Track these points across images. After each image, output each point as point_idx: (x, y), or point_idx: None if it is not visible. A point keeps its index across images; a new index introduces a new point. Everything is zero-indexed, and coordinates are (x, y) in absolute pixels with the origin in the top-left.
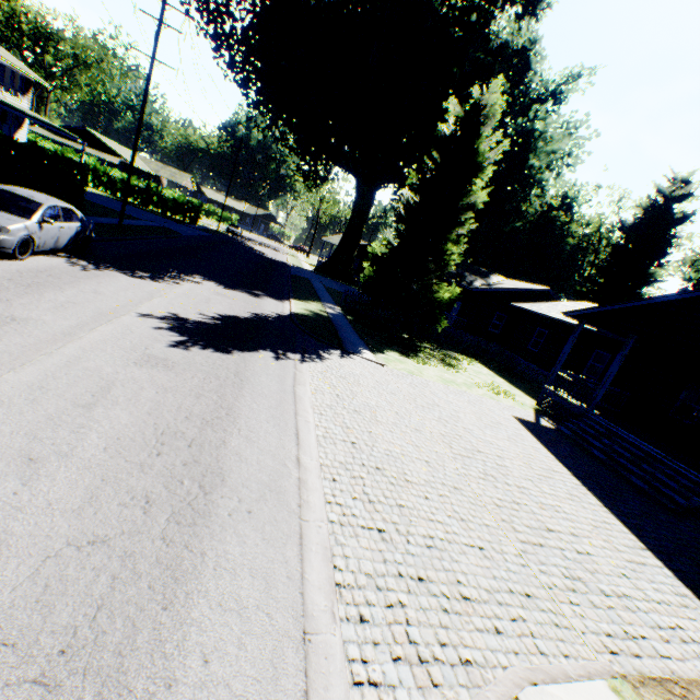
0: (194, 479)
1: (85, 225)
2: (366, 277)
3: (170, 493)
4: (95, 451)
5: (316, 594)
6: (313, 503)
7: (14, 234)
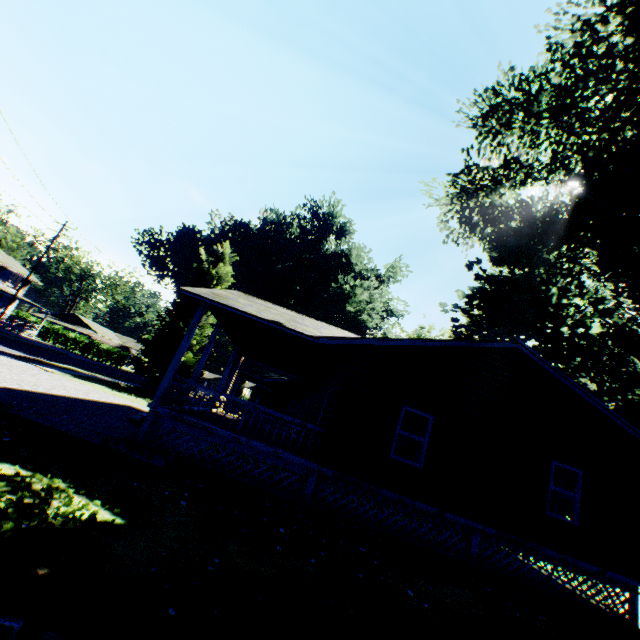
0: None
1: None
2: None
3: None
4: None
5: None
6: None
7: None
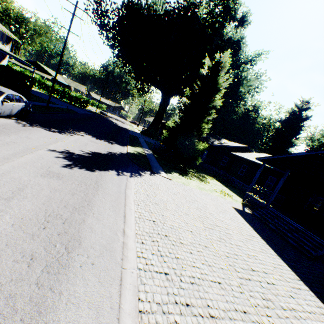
0: (62, 243)
1: (27, 105)
2: (164, 137)
3: (46, 253)
4: (6, 226)
5: (127, 319)
6: (130, 257)
7: None
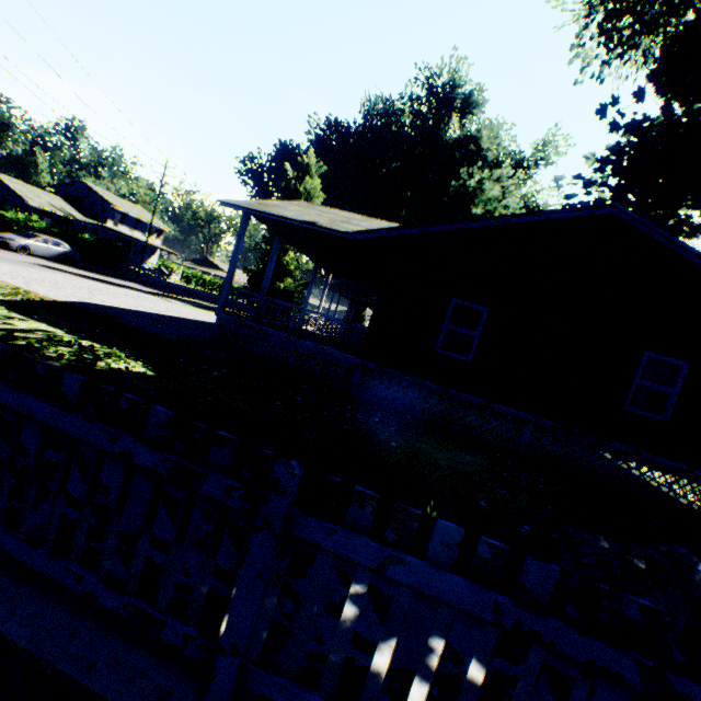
0: None
1: (71, 252)
2: None
3: None
4: None
5: None
6: None
7: (19, 243)
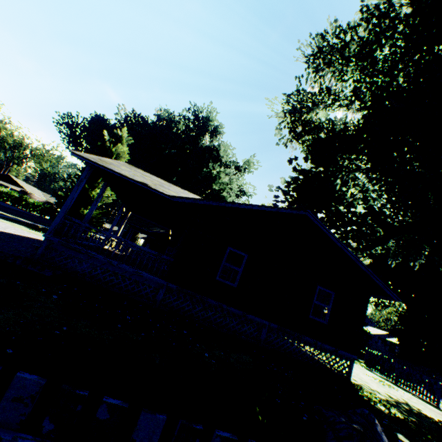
0: None
1: None
2: None
3: None
4: None
5: None
6: None
7: None
